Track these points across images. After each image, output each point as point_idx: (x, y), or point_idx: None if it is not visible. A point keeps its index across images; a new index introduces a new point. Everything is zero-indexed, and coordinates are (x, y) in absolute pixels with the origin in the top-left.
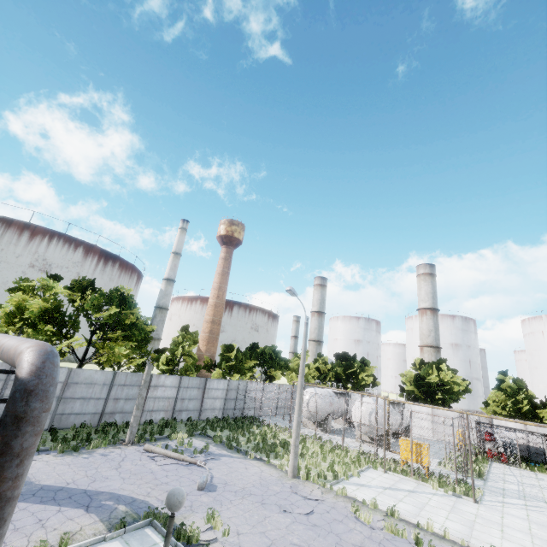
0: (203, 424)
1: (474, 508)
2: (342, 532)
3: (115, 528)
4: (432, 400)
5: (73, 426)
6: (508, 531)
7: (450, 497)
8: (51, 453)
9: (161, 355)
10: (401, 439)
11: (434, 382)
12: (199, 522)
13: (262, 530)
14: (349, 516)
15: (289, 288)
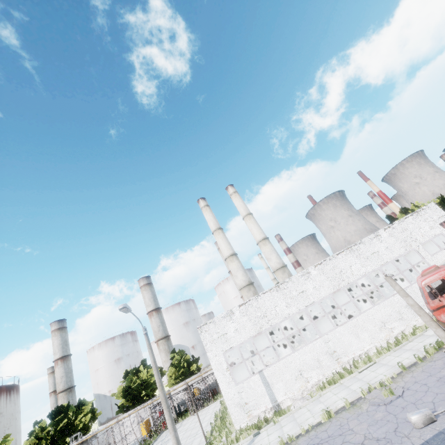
0: None
1: None
2: None
3: None
4: (139, 401)
5: None
6: None
7: None
8: None
9: None
10: None
11: (139, 384)
12: None
13: None
14: None
15: None
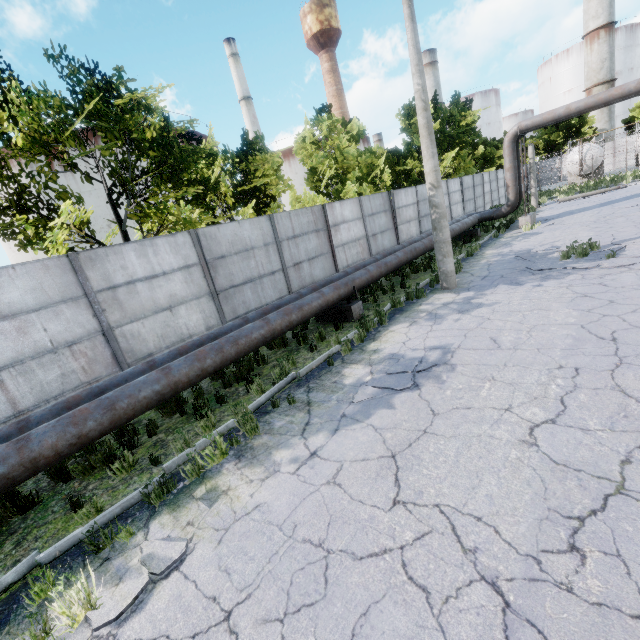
0: None
1: None
2: None
3: None
4: None
5: None
6: None
7: None
8: None
9: None
10: None
11: None
12: None
13: None
14: None
15: None
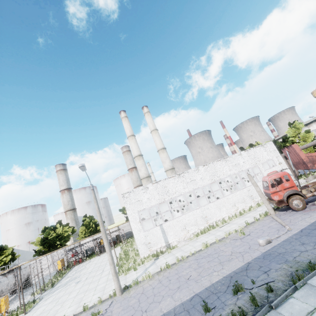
0: None
1: None
2: None
3: None
4: (53, 248)
5: None
6: None
7: None
8: None
9: None
10: None
11: (54, 236)
12: None
13: None
14: None
15: None
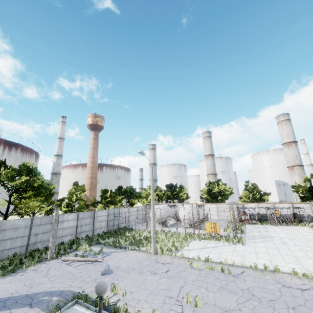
0: (96, 237)
1: (243, 248)
2: (186, 276)
3: (53, 312)
4: (216, 200)
5: (7, 257)
6: (258, 254)
7: (232, 245)
8: None
9: (62, 202)
10: (206, 223)
11: (216, 191)
12: (107, 293)
13: (144, 287)
14: (187, 267)
15: (140, 151)
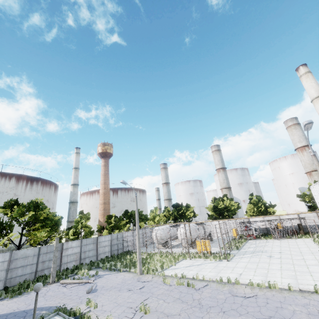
0: (99, 262)
1: (226, 264)
2: (155, 291)
3: None
4: (223, 217)
5: (18, 283)
6: (235, 269)
7: (217, 262)
8: (5, 299)
9: (70, 231)
10: (196, 241)
11: (222, 207)
12: (83, 306)
13: (115, 301)
14: (161, 284)
15: (121, 181)
